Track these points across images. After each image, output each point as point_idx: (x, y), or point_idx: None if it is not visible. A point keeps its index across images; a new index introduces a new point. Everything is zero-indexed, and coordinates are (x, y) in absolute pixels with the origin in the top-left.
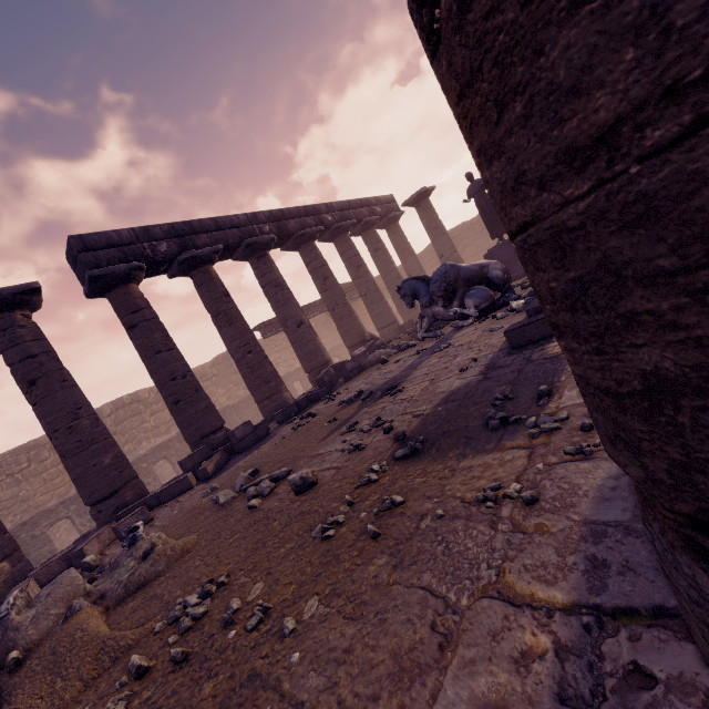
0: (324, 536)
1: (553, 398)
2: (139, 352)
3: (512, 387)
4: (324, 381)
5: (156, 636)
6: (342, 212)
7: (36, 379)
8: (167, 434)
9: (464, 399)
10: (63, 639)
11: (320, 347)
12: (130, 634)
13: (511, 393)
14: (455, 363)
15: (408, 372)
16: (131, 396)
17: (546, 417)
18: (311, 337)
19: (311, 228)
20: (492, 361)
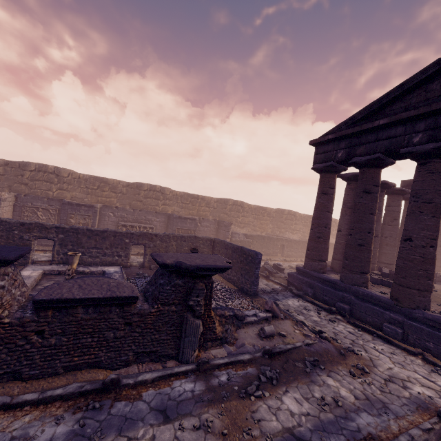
0: None
1: None
2: None
3: None
4: None
5: None
6: None
7: (396, 219)
8: (294, 235)
9: None
10: None
11: None
12: None
13: None
14: None
15: None
16: (294, 212)
17: None
18: None
19: None
20: None
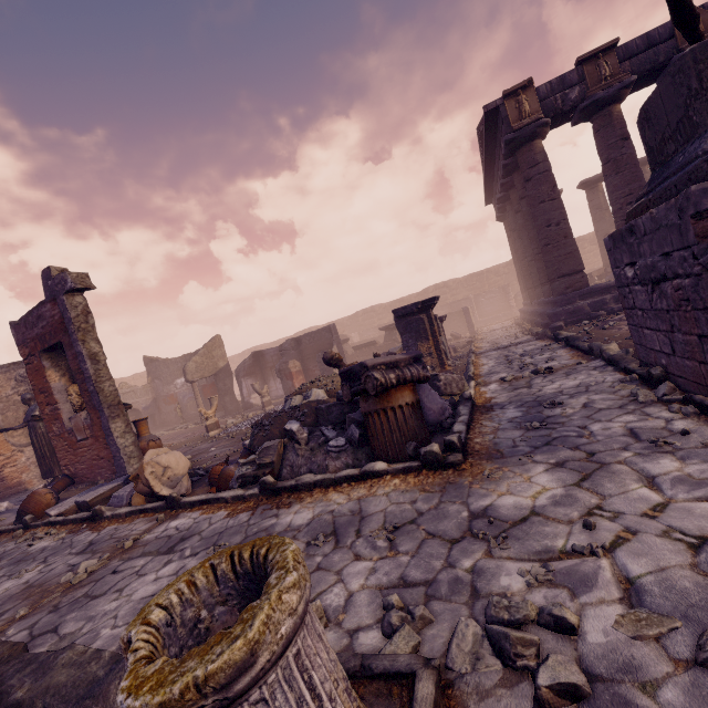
0: None
1: None
2: None
3: None
4: None
5: None
6: None
7: None
8: None
9: None
10: None
11: None
12: None
13: None
14: None
15: None
16: None
17: None
18: None
19: None
20: None
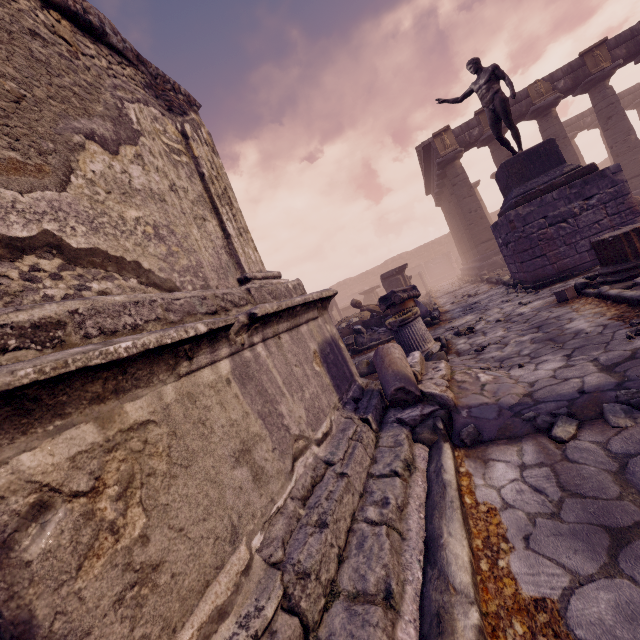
0: None
1: None
2: None
3: None
4: None
5: None
6: None
7: None
8: None
9: None
10: None
11: None
12: None
13: None
14: None
15: None
16: None
17: None
18: None
19: None
20: None
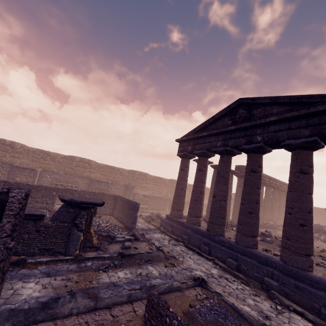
0: (322, 252)
1: None
2: (238, 191)
3: None
4: (265, 224)
5: None
6: (281, 184)
7: (230, 188)
8: None
9: None
10: None
11: (262, 214)
12: None
13: None
14: (325, 246)
15: None
16: None
17: None
18: (262, 211)
19: (274, 185)
20: None
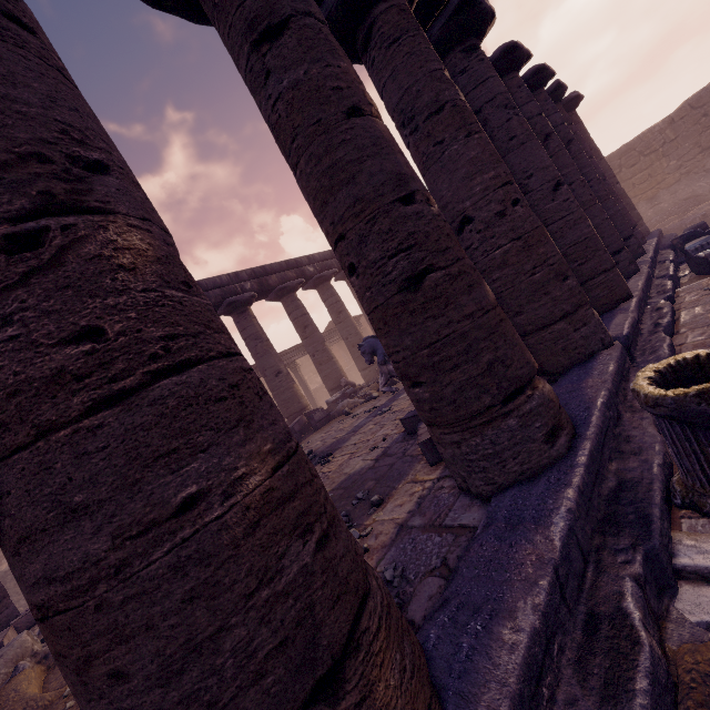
0: None
1: (380, 508)
2: None
3: (375, 484)
4: (294, 430)
5: (64, 699)
6: (324, 262)
7: None
8: None
9: (348, 488)
10: (2, 698)
11: (297, 394)
12: (48, 696)
13: (369, 493)
14: (375, 438)
15: (349, 436)
16: None
17: (355, 532)
18: (289, 385)
19: (292, 281)
20: (390, 445)
